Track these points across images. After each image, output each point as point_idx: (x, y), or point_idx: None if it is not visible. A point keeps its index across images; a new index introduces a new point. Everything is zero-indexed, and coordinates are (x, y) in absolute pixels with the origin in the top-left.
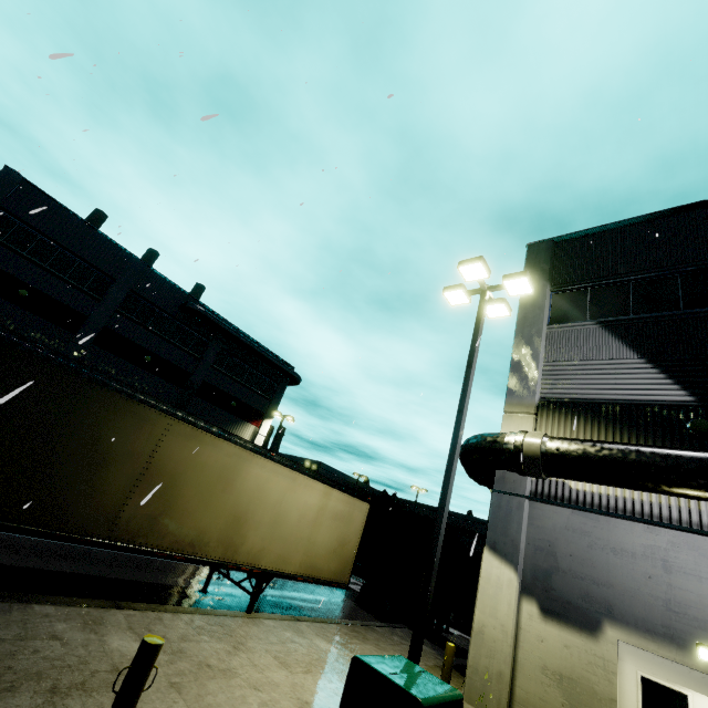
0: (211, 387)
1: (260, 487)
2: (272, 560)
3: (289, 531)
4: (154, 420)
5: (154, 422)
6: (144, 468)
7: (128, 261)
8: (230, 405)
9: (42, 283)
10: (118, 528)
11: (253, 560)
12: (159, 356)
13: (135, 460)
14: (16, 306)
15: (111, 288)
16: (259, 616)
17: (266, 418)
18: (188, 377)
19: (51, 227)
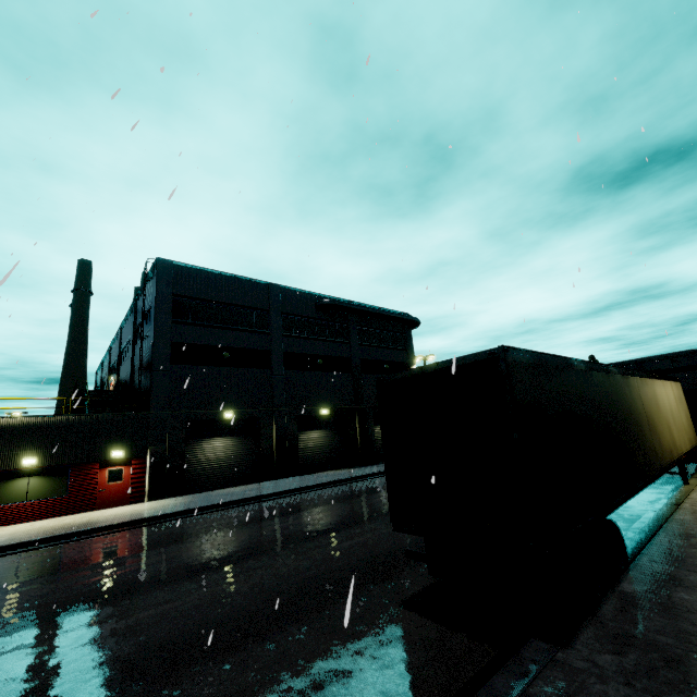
0: (367, 361)
1: (662, 401)
2: (683, 445)
3: (677, 423)
4: (633, 384)
5: (634, 385)
6: (645, 417)
7: (266, 290)
8: (385, 369)
9: (231, 341)
10: (659, 459)
11: (681, 450)
12: (325, 356)
13: (643, 414)
14: (228, 368)
15: (269, 319)
16: (694, 484)
17: (411, 366)
18: (349, 362)
19: (209, 292)
